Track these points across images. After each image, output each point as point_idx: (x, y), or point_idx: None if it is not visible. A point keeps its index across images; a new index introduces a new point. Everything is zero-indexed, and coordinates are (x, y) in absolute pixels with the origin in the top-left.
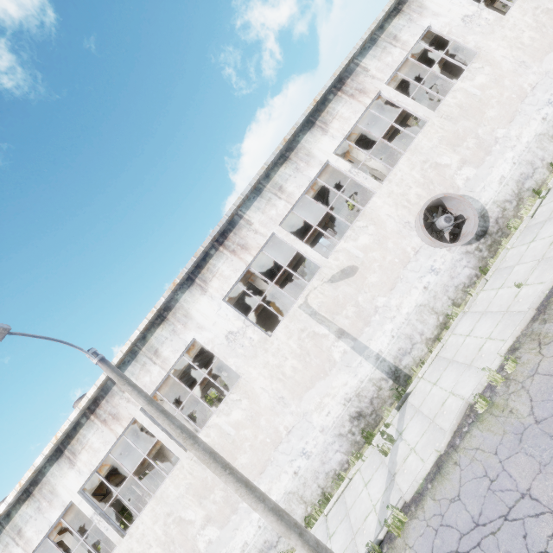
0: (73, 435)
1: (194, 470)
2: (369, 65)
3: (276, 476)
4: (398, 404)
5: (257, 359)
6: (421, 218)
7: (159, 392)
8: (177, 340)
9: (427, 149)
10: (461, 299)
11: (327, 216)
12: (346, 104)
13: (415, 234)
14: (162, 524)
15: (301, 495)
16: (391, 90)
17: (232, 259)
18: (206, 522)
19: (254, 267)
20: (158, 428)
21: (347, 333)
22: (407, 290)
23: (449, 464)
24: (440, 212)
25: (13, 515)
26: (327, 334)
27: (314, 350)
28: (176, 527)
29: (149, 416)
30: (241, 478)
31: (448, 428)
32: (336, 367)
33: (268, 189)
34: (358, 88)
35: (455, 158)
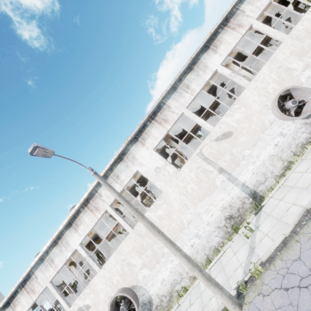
0: (77, 216)
1: (137, 239)
2: (245, 8)
3: (181, 246)
4: (256, 212)
5: (172, 182)
6: (276, 101)
7: None
8: (128, 170)
9: (281, 59)
10: (300, 152)
11: (210, 109)
12: (230, 34)
13: (270, 112)
14: (120, 265)
15: (194, 258)
16: (259, 23)
17: (159, 127)
18: (143, 266)
19: (169, 134)
20: (118, 216)
21: (225, 170)
22: (264, 146)
23: (292, 241)
24: (288, 98)
25: (49, 252)
26: (213, 170)
27: (204, 179)
28: (127, 267)
29: (114, 209)
30: (167, 238)
31: (291, 222)
32: (217, 189)
33: (180, 87)
34: (237, 24)
35: (301, 64)
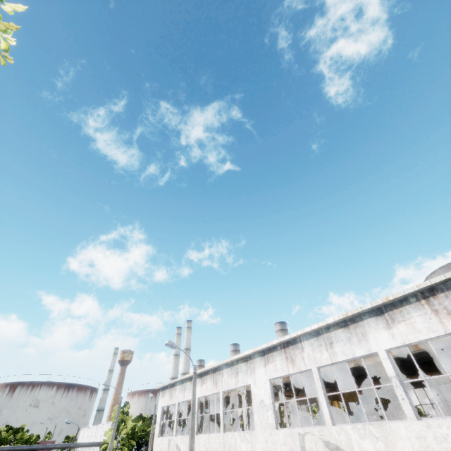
0: (206, 374)
1: (221, 445)
2: None
3: None
4: None
5: (265, 432)
6: None
7: (231, 392)
8: (245, 377)
9: None
10: None
11: None
12: (425, 315)
13: None
14: (204, 449)
15: None
16: None
17: (284, 362)
18: None
19: None
20: (222, 407)
21: None
22: None
23: None
24: None
25: (186, 381)
26: None
27: None
28: None
29: (224, 398)
30: None
31: None
32: None
33: (323, 337)
34: (448, 308)
35: None
